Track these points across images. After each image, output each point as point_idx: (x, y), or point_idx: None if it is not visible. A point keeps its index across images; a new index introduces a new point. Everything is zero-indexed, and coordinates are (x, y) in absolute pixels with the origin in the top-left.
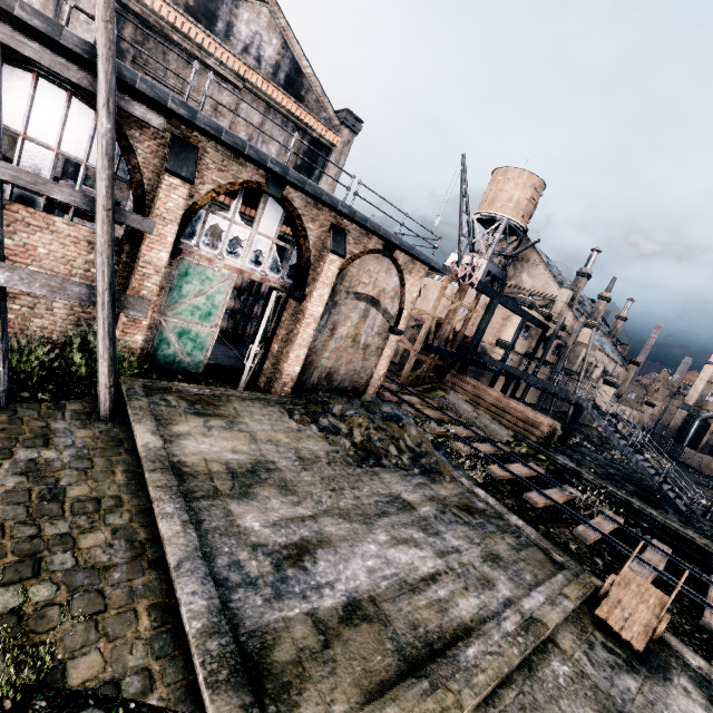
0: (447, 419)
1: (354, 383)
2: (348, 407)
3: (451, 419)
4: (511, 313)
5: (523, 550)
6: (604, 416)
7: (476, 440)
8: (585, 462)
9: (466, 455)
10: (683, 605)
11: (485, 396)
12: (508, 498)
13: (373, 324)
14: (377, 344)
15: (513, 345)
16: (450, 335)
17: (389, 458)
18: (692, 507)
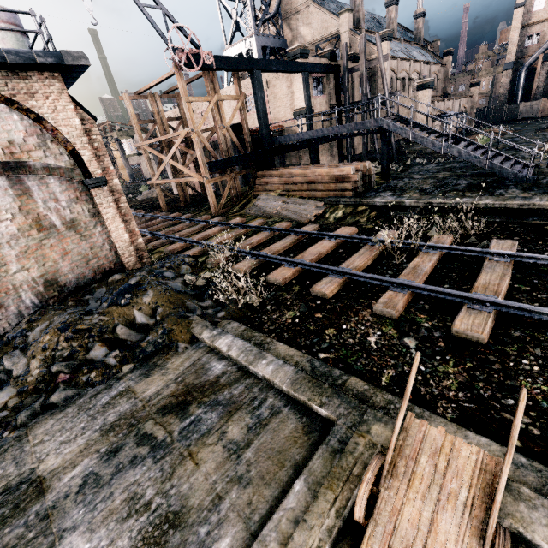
0: (252, 230)
1: (101, 268)
2: (54, 319)
3: (252, 229)
4: (292, 75)
5: (252, 443)
6: (414, 123)
7: (279, 238)
8: (411, 185)
9: (252, 271)
10: (547, 344)
11: (292, 179)
12: (290, 309)
13: (51, 194)
14: (86, 212)
15: (309, 109)
16: (234, 139)
17: (76, 379)
18: (535, 161)
